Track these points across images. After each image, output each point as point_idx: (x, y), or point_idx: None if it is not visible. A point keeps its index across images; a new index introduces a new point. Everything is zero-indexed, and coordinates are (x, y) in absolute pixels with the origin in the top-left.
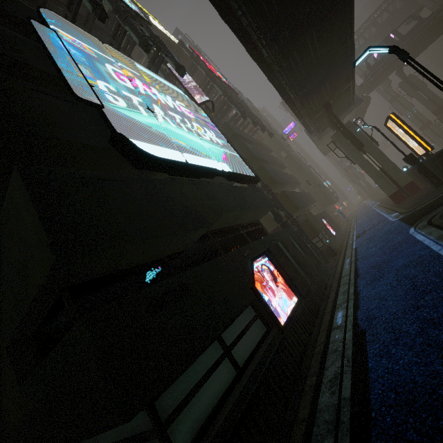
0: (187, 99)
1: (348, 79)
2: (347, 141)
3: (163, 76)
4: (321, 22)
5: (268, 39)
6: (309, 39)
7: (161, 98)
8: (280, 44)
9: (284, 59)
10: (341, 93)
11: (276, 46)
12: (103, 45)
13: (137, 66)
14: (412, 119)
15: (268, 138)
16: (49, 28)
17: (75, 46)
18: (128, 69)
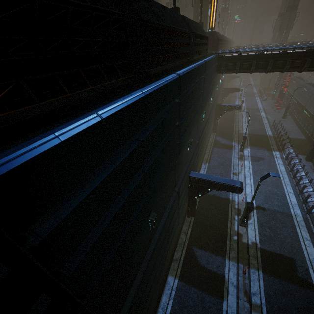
0: None
1: None
2: None
3: None
4: None
5: None
6: None
7: None
8: None
9: None
10: None
11: None
12: None
13: None
14: (284, 1)
15: None
16: None
17: None
18: None
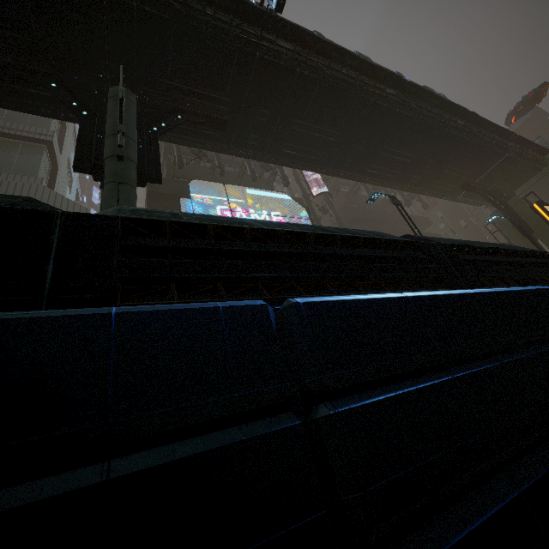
0: (291, 202)
1: (497, 153)
2: (510, 223)
3: (291, 171)
4: (392, 139)
5: (330, 169)
6: (384, 152)
7: (256, 216)
8: (347, 167)
9: (359, 172)
10: (496, 165)
11: (342, 169)
12: (224, 186)
13: (248, 191)
14: None
15: (443, 202)
16: (189, 198)
17: (201, 202)
18: (236, 200)
